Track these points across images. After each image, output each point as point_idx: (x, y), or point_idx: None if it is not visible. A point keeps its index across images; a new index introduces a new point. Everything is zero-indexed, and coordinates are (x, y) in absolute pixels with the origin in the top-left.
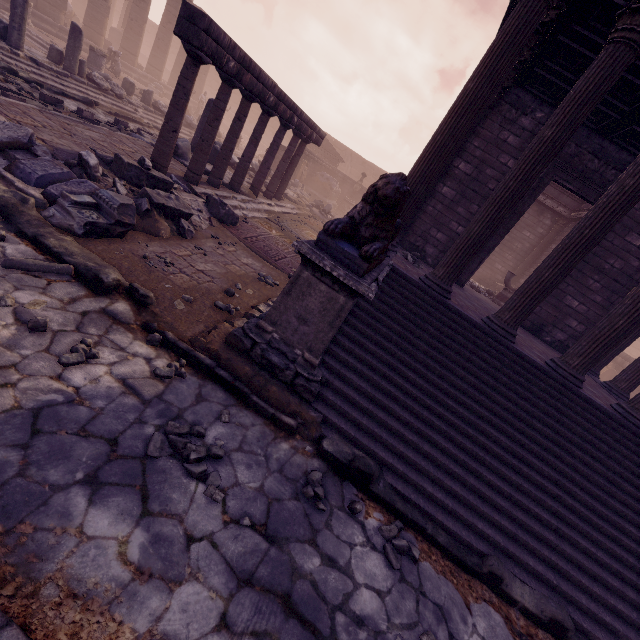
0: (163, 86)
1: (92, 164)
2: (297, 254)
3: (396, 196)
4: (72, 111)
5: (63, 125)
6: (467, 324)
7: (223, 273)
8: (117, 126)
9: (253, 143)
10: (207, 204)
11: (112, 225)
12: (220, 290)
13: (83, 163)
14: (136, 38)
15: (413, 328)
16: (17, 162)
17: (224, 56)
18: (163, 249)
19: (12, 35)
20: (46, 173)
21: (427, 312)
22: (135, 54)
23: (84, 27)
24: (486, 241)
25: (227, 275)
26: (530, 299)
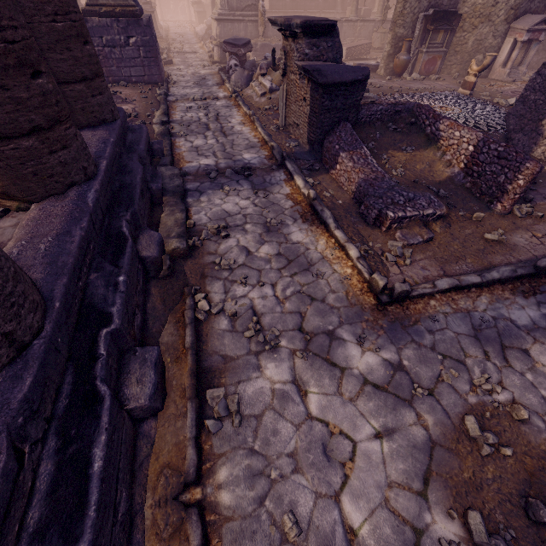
0: None
1: None
2: None
3: None
4: None
5: None
6: None
7: None
8: None
9: None
10: None
11: None
12: None
13: None
14: None
15: None
16: None
17: None
18: None
19: None
20: None
21: None
22: None
23: None
24: None
25: None
26: None
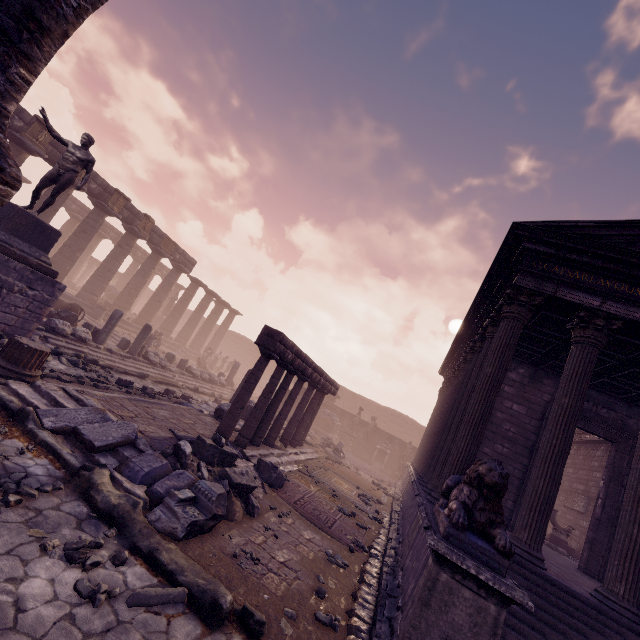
0: (186, 349)
1: (188, 453)
2: (342, 513)
3: (501, 481)
4: (136, 388)
5: (145, 409)
6: (588, 607)
7: (300, 560)
8: (168, 395)
9: (290, 403)
10: (257, 468)
11: (207, 520)
12: (309, 590)
13: (179, 452)
14: (175, 321)
15: (540, 625)
16: (128, 461)
17: (286, 352)
18: (243, 538)
19: (101, 336)
20: (150, 468)
21: (538, 595)
22: (171, 331)
23: (138, 317)
24: (555, 497)
25: (304, 562)
26: (634, 563)
